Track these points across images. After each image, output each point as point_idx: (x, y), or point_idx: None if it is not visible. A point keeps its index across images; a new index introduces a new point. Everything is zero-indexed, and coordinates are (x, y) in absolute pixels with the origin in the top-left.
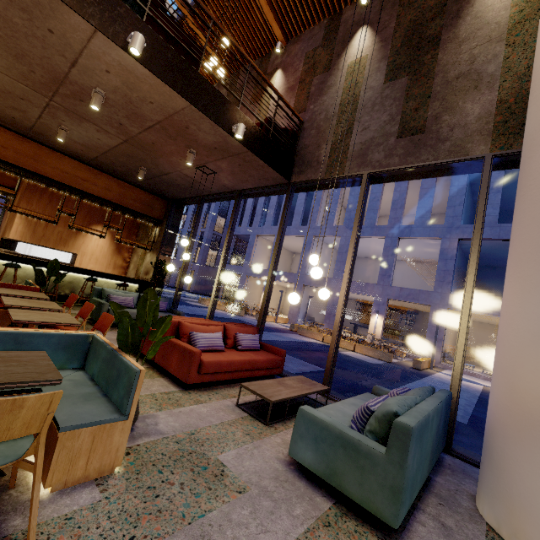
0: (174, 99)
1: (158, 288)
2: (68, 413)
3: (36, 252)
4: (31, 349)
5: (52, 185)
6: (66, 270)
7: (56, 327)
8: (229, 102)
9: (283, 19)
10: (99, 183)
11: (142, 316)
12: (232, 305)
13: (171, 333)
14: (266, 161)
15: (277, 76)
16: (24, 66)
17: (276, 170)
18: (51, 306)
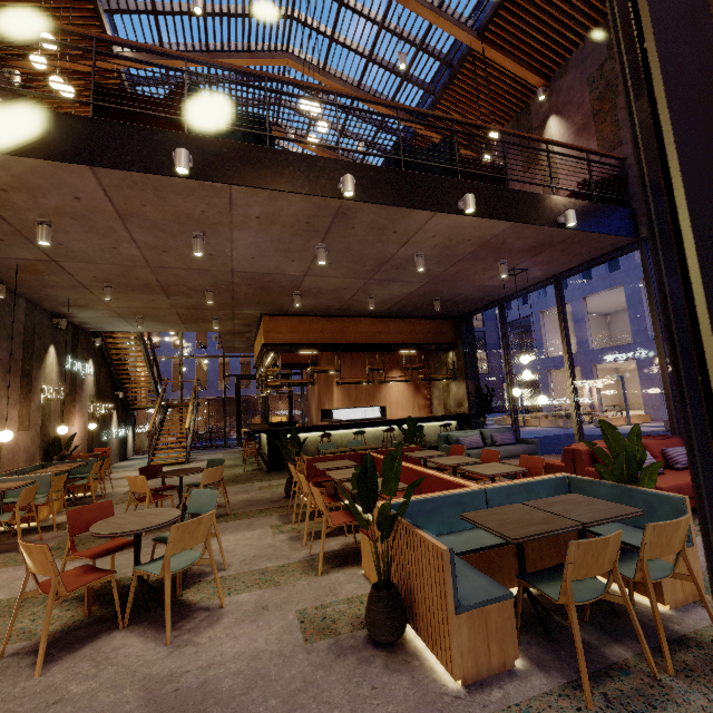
0: (495, 227)
1: (478, 419)
2: (638, 542)
3: (337, 415)
4: (536, 496)
5: (357, 348)
6: (392, 424)
7: (479, 478)
8: (544, 196)
9: (536, 63)
10: (391, 330)
11: (611, 449)
12: (544, 417)
13: (588, 464)
14: (602, 231)
15: (551, 125)
16: (359, 265)
17: (617, 234)
18: (470, 459)
